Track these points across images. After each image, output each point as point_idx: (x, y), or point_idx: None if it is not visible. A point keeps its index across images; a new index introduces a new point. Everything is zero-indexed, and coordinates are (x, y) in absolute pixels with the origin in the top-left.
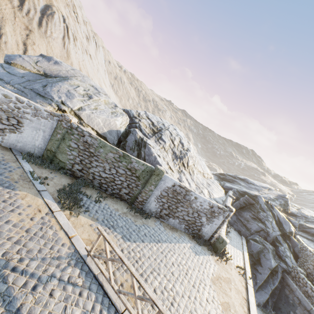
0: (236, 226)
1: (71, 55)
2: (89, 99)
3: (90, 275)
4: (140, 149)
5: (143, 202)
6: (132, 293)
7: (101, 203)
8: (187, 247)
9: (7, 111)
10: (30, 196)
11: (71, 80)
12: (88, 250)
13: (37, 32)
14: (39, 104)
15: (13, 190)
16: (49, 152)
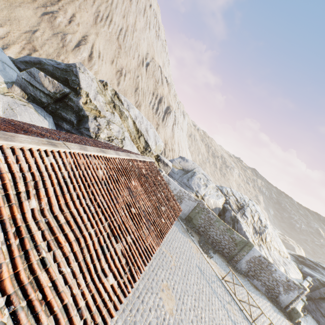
0: (315, 315)
1: (175, 135)
2: (206, 187)
3: (225, 288)
4: (234, 224)
5: (237, 261)
6: (247, 302)
7: (215, 254)
8: (268, 304)
9: (178, 196)
10: (191, 241)
11: (197, 174)
12: (222, 276)
13: (161, 124)
14: (189, 192)
15: (186, 237)
16: (189, 217)
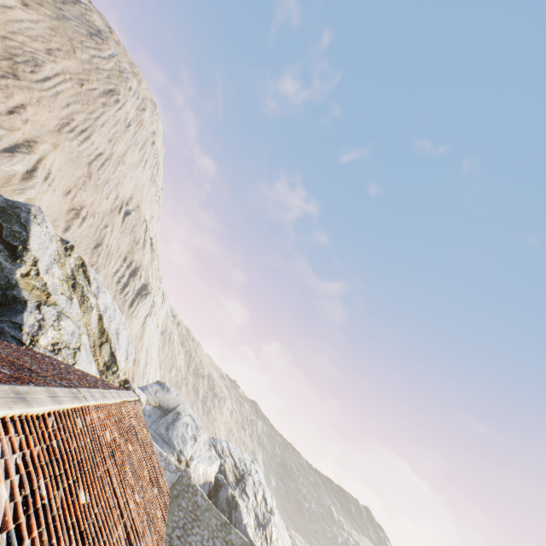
0: None
1: (146, 333)
2: (195, 441)
3: None
4: (231, 512)
5: None
6: None
7: None
8: None
9: None
10: None
11: (183, 417)
12: None
13: (126, 312)
14: (168, 454)
15: None
16: None
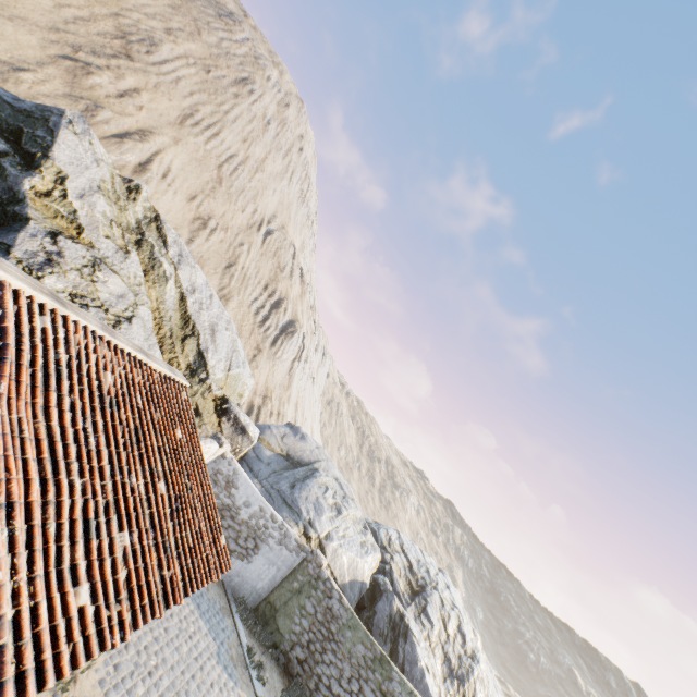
0: None
1: (293, 383)
2: (337, 514)
3: None
4: (396, 640)
5: None
6: None
7: None
8: None
9: (252, 527)
10: None
11: (320, 476)
12: None
13: (266, 351)
14: (287, 521)
15: (235, 683)
16: (269, 606)
